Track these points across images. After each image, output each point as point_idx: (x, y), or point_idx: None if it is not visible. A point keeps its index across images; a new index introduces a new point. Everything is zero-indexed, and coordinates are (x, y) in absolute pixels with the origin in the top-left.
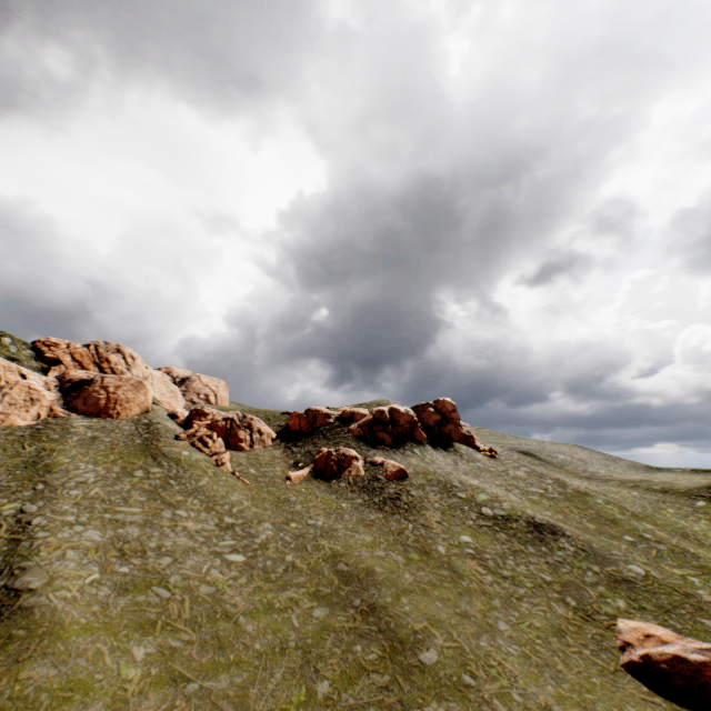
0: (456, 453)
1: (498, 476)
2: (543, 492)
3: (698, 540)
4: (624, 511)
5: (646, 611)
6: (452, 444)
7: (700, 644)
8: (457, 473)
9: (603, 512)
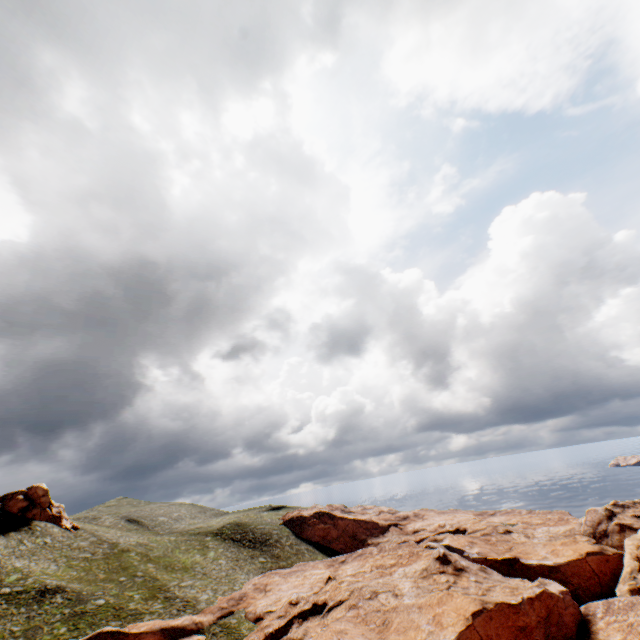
0: (28, 537)
1: (58, 551)
2: (90, 557)
3: (174, 567)
4: (145, 557)
5: (77, 630)
6: (30, 528)
7: (79, 639)
8: (8, 558)
9: (127, 562)
